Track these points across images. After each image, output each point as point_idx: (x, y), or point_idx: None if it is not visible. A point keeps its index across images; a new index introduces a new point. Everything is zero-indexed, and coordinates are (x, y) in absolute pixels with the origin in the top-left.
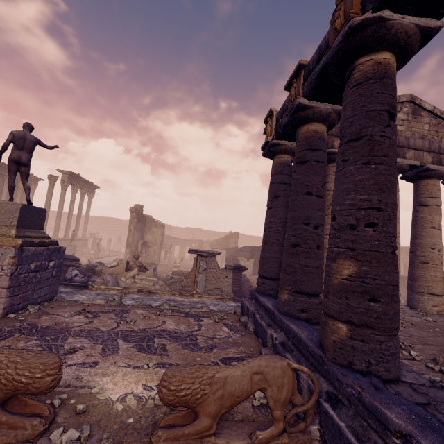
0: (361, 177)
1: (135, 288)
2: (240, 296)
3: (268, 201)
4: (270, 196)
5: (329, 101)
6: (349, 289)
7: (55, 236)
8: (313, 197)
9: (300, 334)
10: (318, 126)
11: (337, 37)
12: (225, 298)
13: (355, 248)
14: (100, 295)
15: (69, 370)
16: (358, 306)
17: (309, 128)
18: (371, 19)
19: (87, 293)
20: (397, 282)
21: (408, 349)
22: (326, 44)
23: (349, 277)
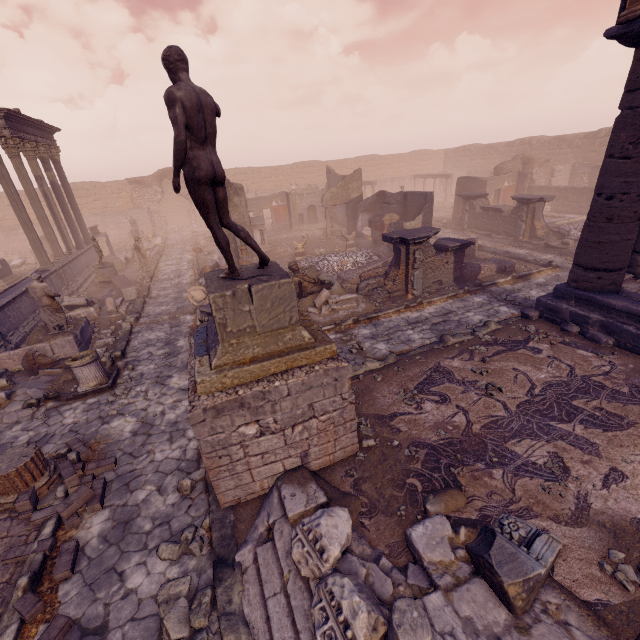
0: None
1: (348, 320)
2: (463, 283)
3: (622, 144)
4: (632, 135)
5: None
6: None
7: (61, 258)
8: None
9: None
10: None
11: None
12: (458, 294)
13: None
14: None
15: (621, 494)
16: None
17: None
18: None
19: None
20: None
21: None
22: None
23: None
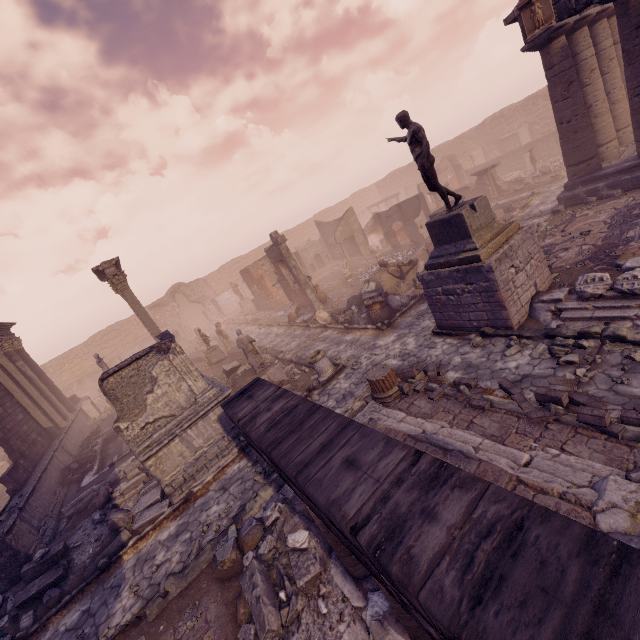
0: None
1: None
2: None
3: (560, 94)
4: (563, 87)
5: None
6: None
7: None
8: None
9: None
10: None
11: None
12: None
13: None
14: None
15: None
16: None
17: None
18: None
19: None
20: None
21: None
22: None
23: None
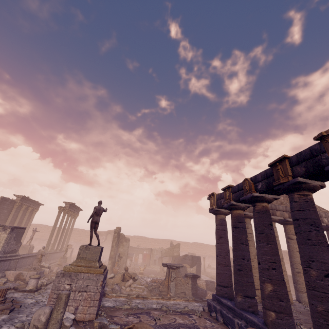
0: (266, 249)
1: (134, 295)
2: (197, 297)
3: (216, 239)
4: (217, 237)
5: (243, 203)
6: (272, 296)
7: (52, 250)
8: (244, 245)
9: (254, 319)
10: (240, 211)
11: (248, 194)
12: (189, 300)
13: (270, 278)
14: (117, 301)
15: None
16: (276, 304)
17: (236, 212)
18: (259, 196)
19: (108, 300)
20: (287, 292)
21: (300, 325)
22: (241, 187)
23: (271, 291)
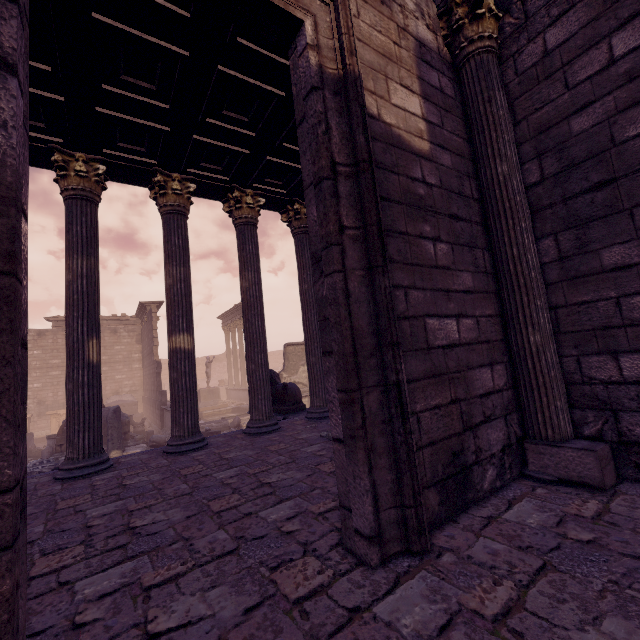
0: None
1: None
2: None
3: None
4: None
5: None
6: None
7: None
8: None
9: None
10: None
11: None
12: None
13: None
14: None
15: None
16: None
17: None
18: None
19: None
20: None
21: None
22: None
23: None
